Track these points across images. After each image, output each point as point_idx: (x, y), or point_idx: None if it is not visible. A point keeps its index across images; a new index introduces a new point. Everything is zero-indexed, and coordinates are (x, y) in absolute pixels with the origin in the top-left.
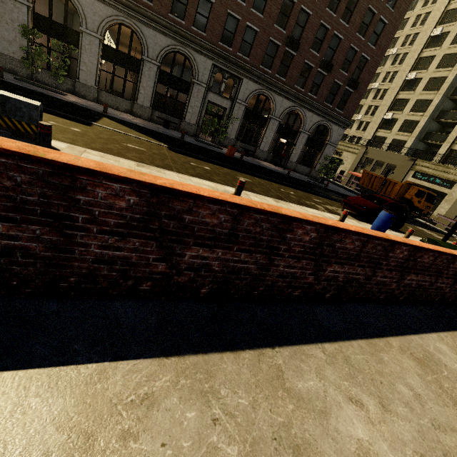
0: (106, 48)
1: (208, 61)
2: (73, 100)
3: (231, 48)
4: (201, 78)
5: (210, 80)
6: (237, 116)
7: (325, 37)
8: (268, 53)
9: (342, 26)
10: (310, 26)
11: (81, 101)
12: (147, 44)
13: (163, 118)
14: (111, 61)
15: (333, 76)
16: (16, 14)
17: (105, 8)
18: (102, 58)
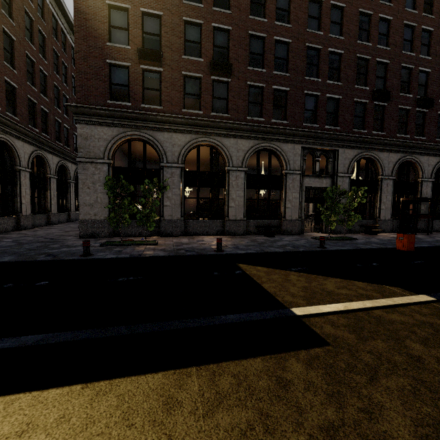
0: (188, 174)
1: (295, 146)
2: (171, 247)
3: (317, 124)
4: (293, 166)
5: (301, 164)
6: (343, 192)
7: (411, 77)
8: (355, 115)
9: (424, 61)
10: (391, 73)
11: (175, 242)
12: (229, 154)
13: (260, 225)
14: (194, 184)
15: (434, 110)
16: (97, 176)
17: (183, 136)
18: (184, 185)
